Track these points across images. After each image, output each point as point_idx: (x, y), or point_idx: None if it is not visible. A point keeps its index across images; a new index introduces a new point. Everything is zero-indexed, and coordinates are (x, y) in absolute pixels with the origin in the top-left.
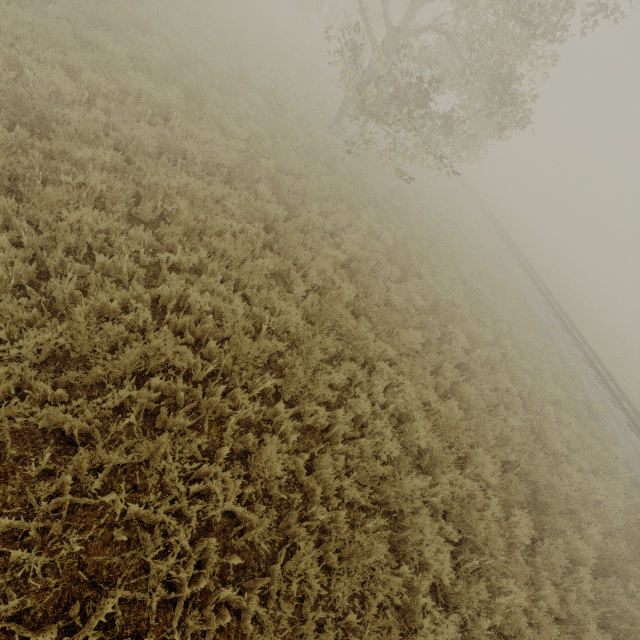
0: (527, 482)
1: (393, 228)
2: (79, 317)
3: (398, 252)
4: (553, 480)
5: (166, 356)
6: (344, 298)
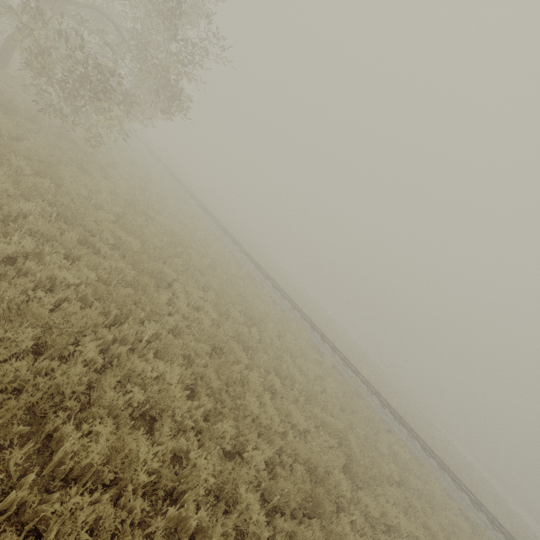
0: (247, 317)
1: (120, 183)
2: (4, 317)
3: (137, 205)
4: (255, 311)
5: (85, 320)
6: (134, 248)
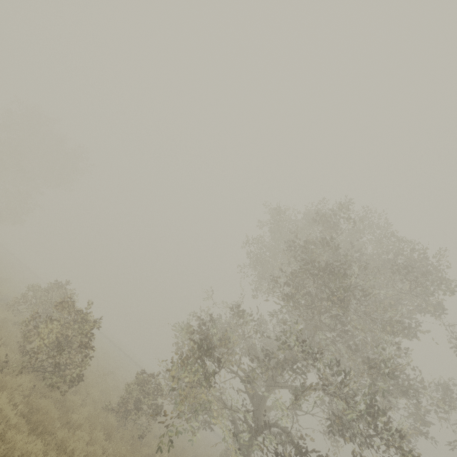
0: None
1: None
2: None
3: None
4: None
5: None
6: None
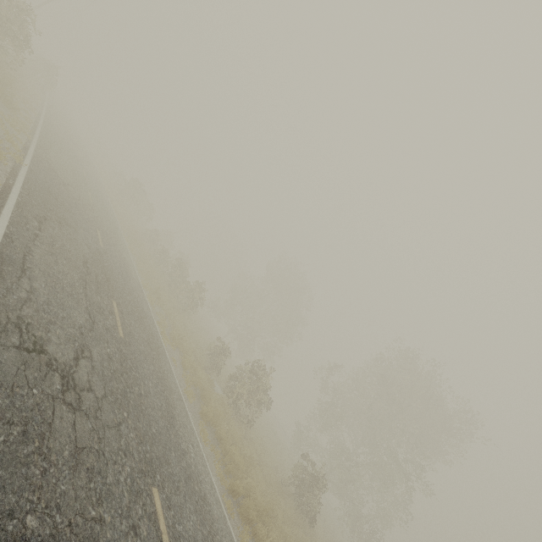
0: None
1: None
2: None
3: None
4: None
5: None
6: None
